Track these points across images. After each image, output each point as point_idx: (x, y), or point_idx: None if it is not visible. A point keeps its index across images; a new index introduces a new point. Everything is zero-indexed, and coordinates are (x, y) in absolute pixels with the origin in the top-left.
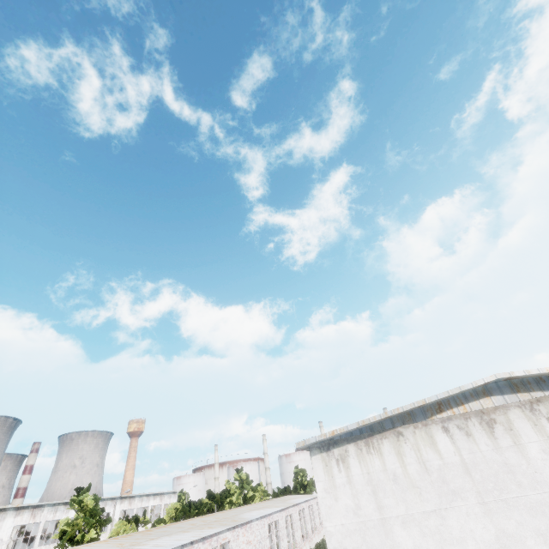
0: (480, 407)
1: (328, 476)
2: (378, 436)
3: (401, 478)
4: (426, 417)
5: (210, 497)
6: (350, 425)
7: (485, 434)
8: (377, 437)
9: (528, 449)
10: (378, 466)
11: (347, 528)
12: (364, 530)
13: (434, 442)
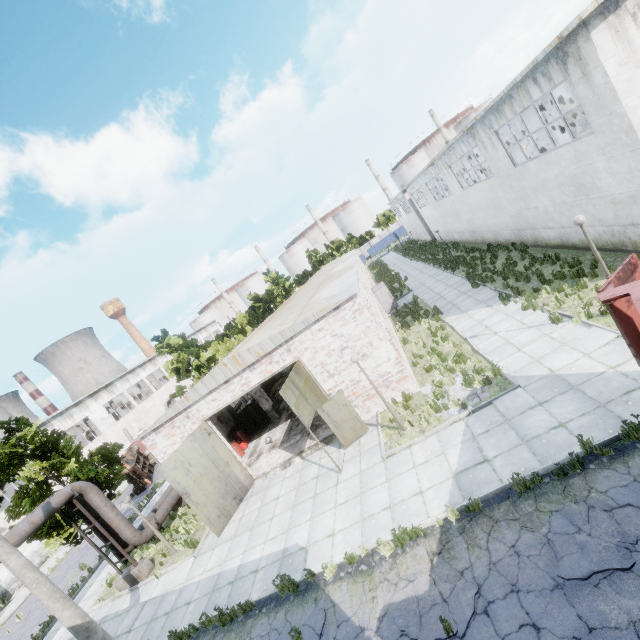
0: None
1: (622, 44)
2: None
3: None
4: None
5: (258, 302)
6: None
7: None
8: None
9: None
10: None
11: None
12: None
13: None
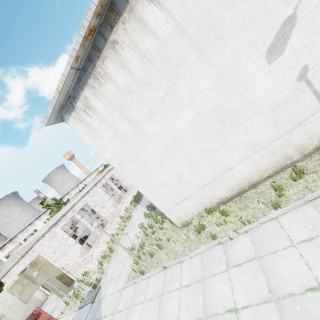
0: None
1: (87, 127)
2: (99, 62)
3: (134, 86)
4: None
5: None
6: (64, 70)
7: None
8: (99, 64)
9: None
10: (113, 90)
11: (118, 149)
12: (128, 142)
13: (145, 24)
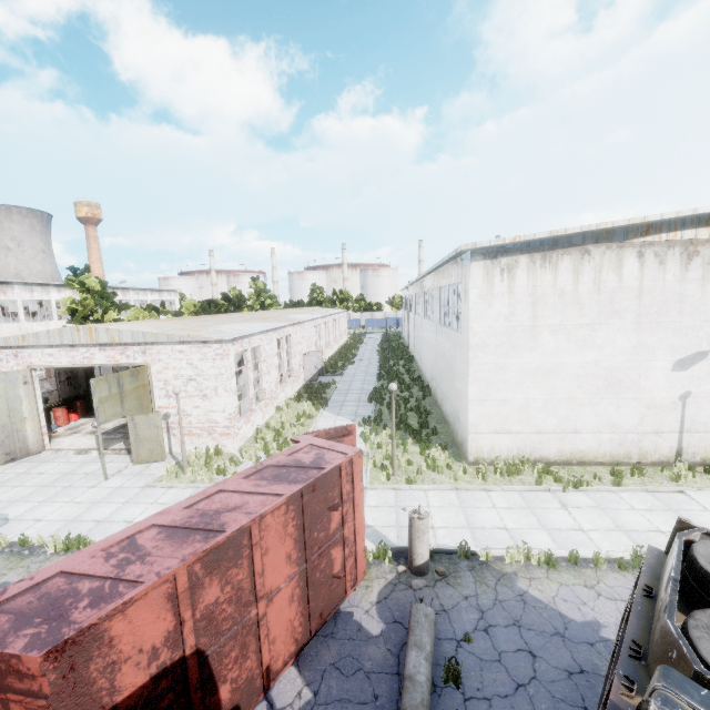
0: (692, 238)
1: (487, 284)
2: (561, 251)
3: (569, 295)
4: (626, 239)
5: (226, 300)
6: (539, 233)
7: (680, 265)
8: (559, 253)
9: None
10: (548, 281)
11: (495, 330)
12: (512, 333)
13: (621, 266)
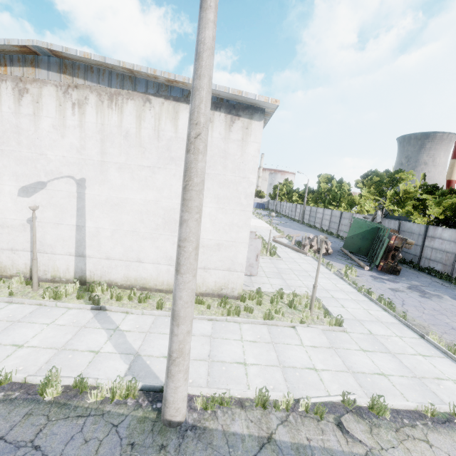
0: (21, 75)
1: None
2: None
3: None
4: None
5: None
6: None
7: (13, 99)
8: None
9: (43, 121)
10: None
11: None
12: None
13: None
